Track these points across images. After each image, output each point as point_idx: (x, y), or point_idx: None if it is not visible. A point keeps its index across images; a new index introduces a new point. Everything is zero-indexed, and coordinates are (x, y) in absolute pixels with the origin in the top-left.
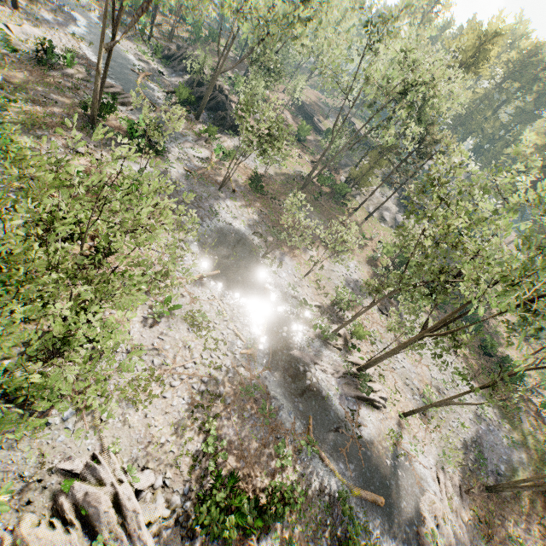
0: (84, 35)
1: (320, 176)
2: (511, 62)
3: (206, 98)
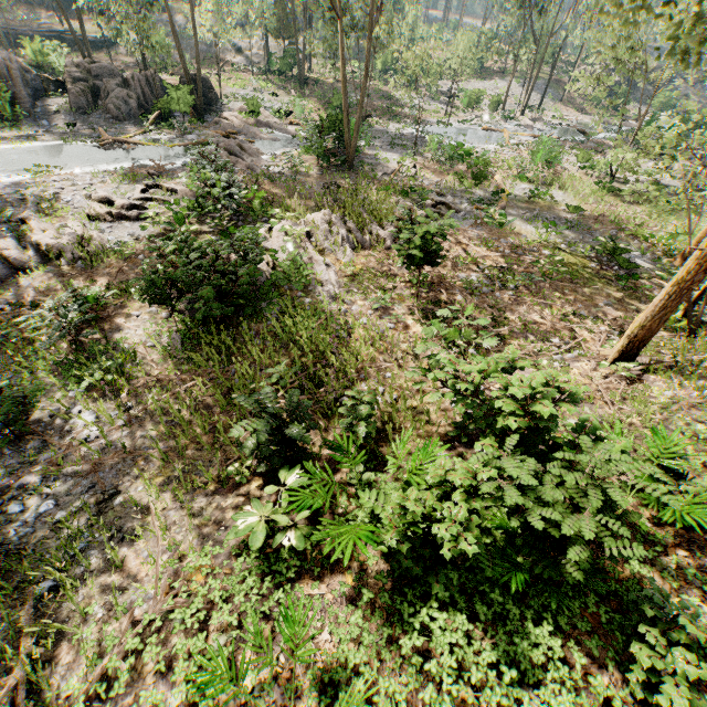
0: (1, 172)
1: (281, 62)
2: None
3: (200, 76)
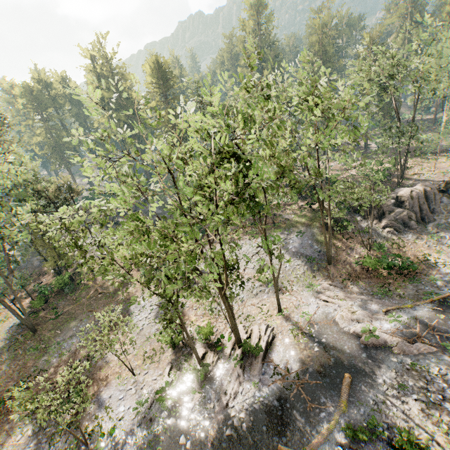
0: None
1: (32, 304)
2: (28, 104)
3: None
